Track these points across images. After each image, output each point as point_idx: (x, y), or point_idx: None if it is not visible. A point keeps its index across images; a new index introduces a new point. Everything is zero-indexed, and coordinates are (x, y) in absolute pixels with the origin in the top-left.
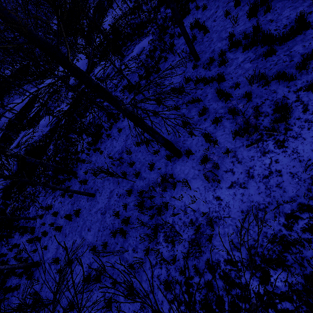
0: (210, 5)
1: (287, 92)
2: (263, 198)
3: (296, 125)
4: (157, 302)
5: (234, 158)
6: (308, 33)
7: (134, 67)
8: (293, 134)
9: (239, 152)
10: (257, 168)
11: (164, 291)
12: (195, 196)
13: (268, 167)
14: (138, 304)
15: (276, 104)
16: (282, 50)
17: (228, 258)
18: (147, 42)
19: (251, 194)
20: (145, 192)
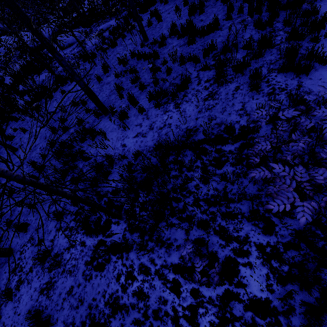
0: (171, 1)
1: (193, 70)
2: (154, 143)
3: (190, 93)
4: (46, 232)
5: (145, 116)
6: (218, 32)
7: (97, 41)
8: (187, 99)
9: (150, 111)
10: (157, 123)
11: (55, 222)
12: (108, 145)
13: (165, 121)
14: (27, 238)
15: (181, 75)
16: (200, 41)
17: (115, 188)
18: (116, 21)
19: (147, 141)
20: (65, 142)
